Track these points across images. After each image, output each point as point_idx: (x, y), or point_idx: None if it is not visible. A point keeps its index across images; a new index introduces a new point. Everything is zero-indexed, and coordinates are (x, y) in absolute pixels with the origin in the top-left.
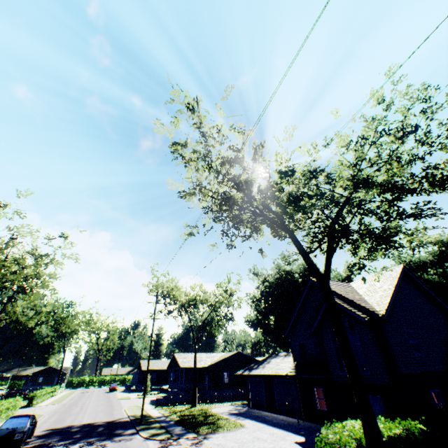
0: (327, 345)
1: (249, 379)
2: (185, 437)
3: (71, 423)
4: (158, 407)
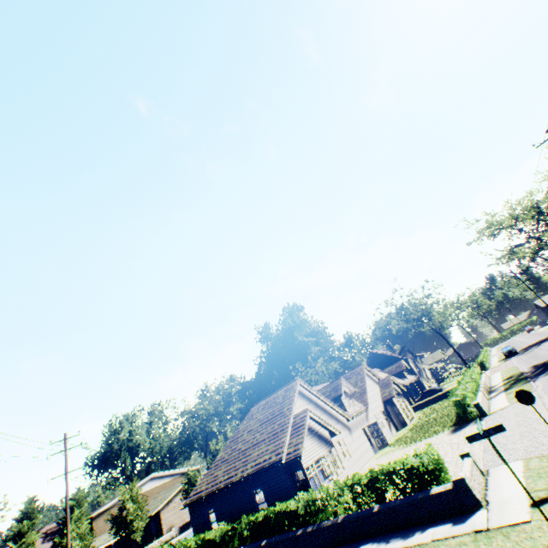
0: None
1: None
2: None
3: (527, 345)
4: None
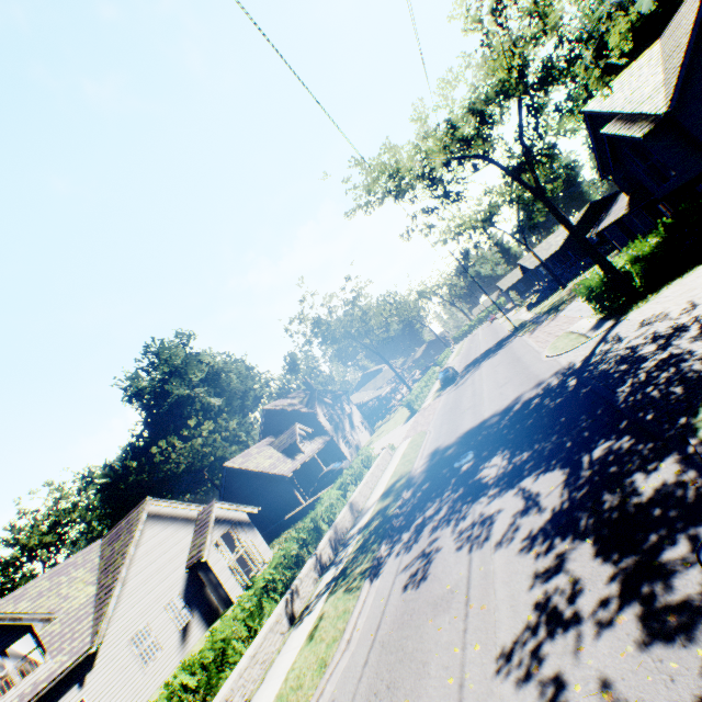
0: (634, 173)
1: (604, 233)
2: (546, 320)
3: (474, 358)
4: (532, 311)
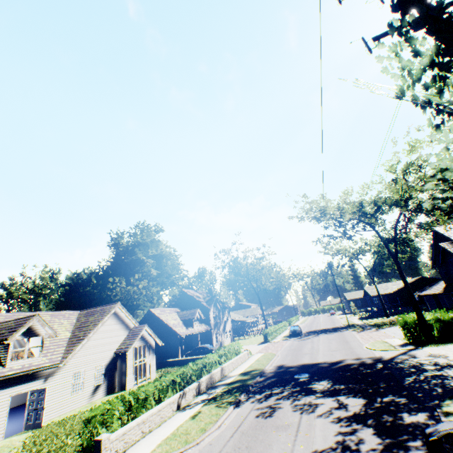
0: (452, 274)
1: (424, 297)
2: (370, 329)
3: (315, 329)
4: (362, 320)
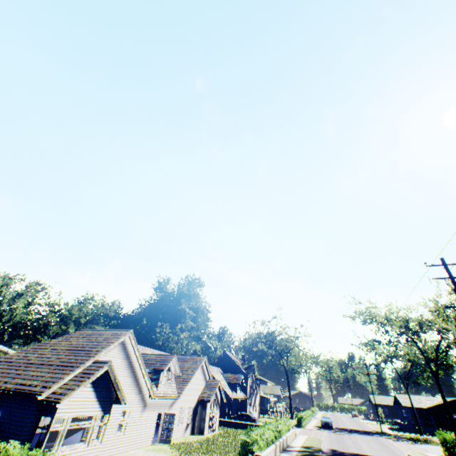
0: None
1: None
2: (406, 441)
3: (344, 427)
4: (393, 430)
